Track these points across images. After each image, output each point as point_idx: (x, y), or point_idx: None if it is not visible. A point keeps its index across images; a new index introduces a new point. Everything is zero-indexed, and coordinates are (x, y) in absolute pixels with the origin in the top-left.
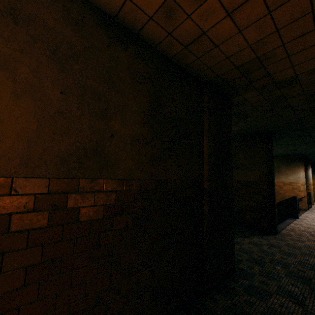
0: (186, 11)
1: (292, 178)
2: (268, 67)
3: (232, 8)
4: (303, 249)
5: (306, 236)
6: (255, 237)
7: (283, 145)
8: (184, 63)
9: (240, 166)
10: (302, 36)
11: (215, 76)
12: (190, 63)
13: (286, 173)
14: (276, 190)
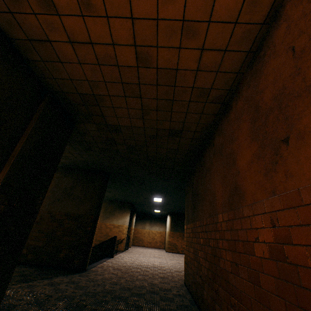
0: (33, 7)
1: (121, 221)
2: (102, 108)
3: (74, 40)
4: (99, 281)
5: (109, 270)
6: (59, 277)
7: (119, 189)
8: (28, 56)
9: (75, 198)
10: (119, 97)
11: (60, 90)
12: (34, 60)
13: (118, 216)
14: (107, 232)
